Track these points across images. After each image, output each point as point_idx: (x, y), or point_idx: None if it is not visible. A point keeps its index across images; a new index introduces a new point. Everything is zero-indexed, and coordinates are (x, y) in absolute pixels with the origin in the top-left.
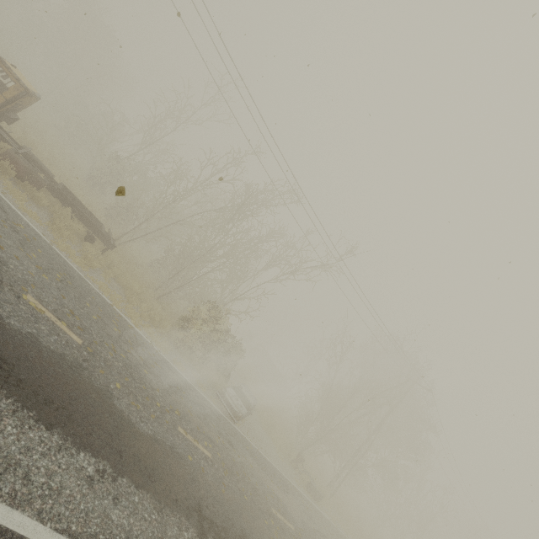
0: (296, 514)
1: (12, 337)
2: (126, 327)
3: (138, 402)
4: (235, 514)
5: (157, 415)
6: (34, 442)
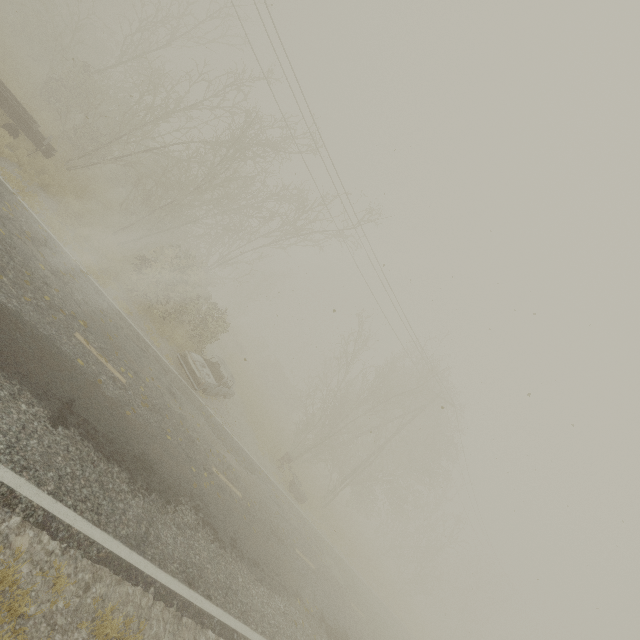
0: (255, 491)
1: None
2: (33, 224)
3: (5, 275)
4: (139, 438)
5: (39, 304)
6: None
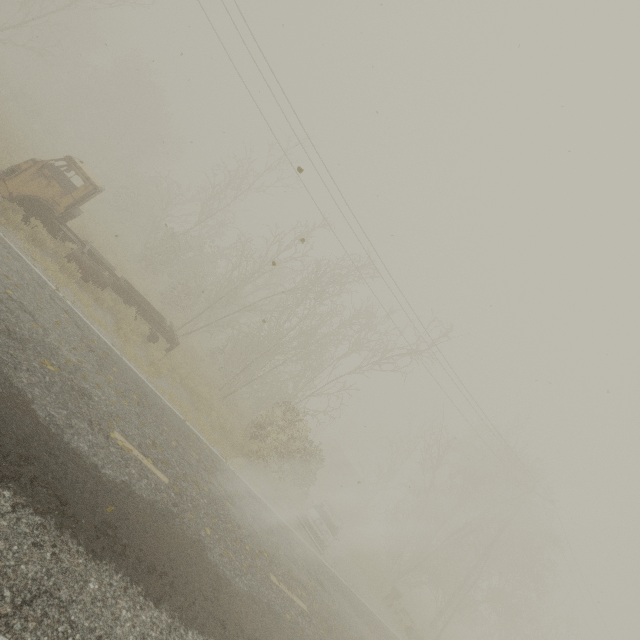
0: None
1: (110, 491)
2: (202, 447)
3: (229, 549)
4: None
5: (249, 563)
6: (147, 626)
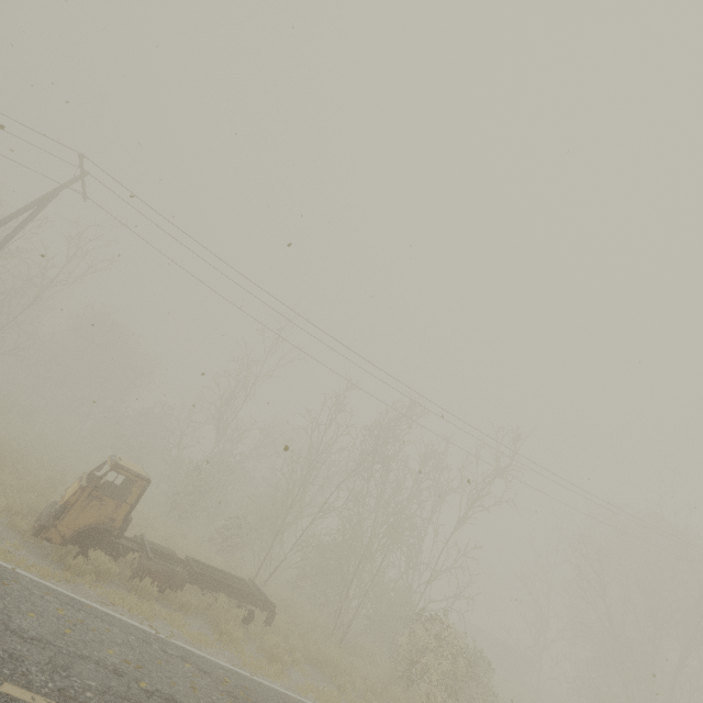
0: None
1: None
2: None
3: None
4: None
5: None
6: None
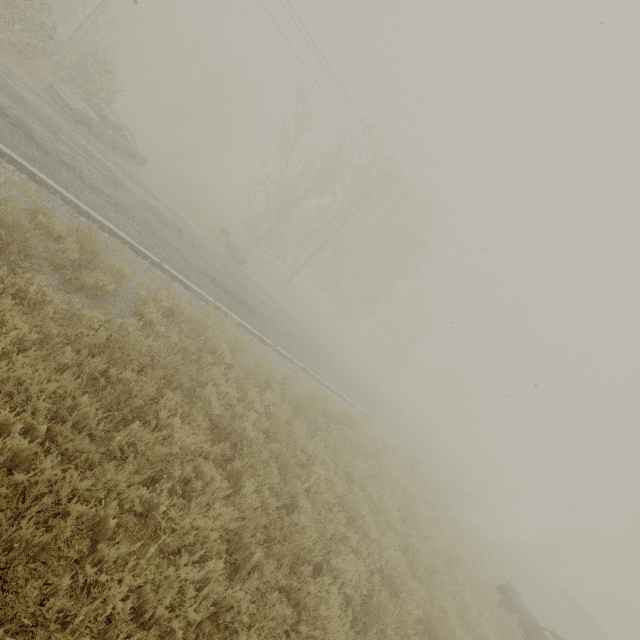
0: (143, 196)
1: None
2: None
3: None
4: None
5: None
6: None
